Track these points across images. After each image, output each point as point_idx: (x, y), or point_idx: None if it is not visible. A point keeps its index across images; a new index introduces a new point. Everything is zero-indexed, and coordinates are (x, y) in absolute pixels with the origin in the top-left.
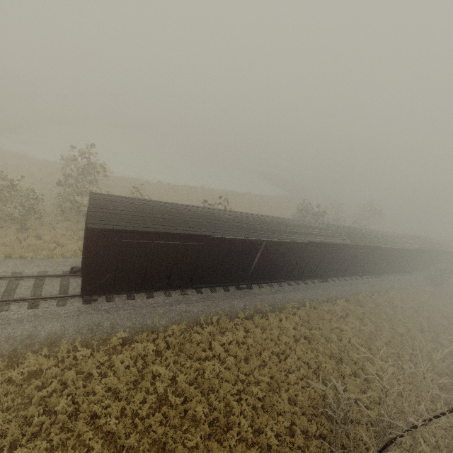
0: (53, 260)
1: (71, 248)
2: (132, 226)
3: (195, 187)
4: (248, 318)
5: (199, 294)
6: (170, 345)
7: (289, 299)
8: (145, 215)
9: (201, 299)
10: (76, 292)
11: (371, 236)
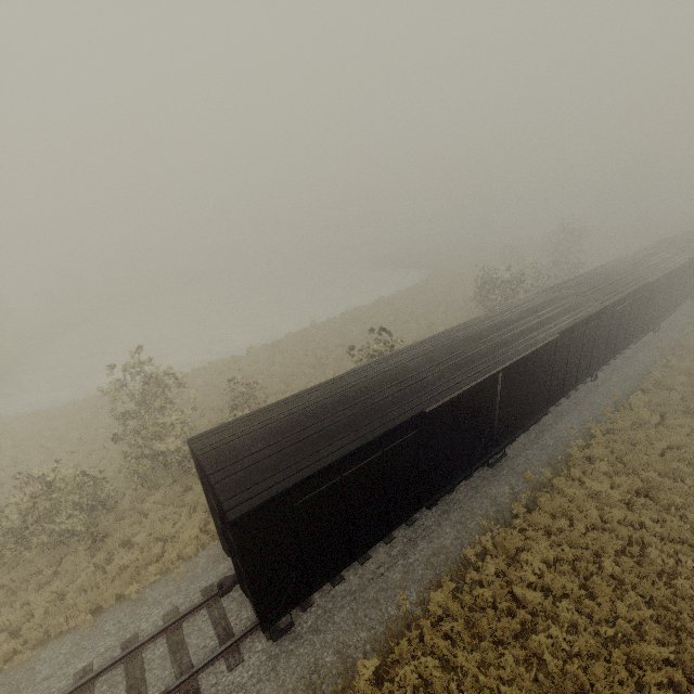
0: (173, 577)
1: (187, 536)
2: (298, 472)
3: (305, 330)
4: (531, 508)
5: (433, 507)
6: (451, 635)
7: (563, 437)
8: (303, 435)
9: (442, 517)
10: (245, 621)
11: (622, 273)
